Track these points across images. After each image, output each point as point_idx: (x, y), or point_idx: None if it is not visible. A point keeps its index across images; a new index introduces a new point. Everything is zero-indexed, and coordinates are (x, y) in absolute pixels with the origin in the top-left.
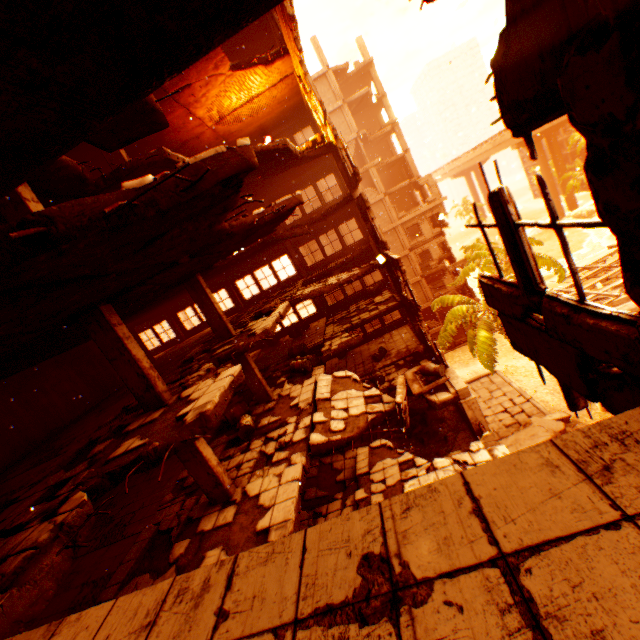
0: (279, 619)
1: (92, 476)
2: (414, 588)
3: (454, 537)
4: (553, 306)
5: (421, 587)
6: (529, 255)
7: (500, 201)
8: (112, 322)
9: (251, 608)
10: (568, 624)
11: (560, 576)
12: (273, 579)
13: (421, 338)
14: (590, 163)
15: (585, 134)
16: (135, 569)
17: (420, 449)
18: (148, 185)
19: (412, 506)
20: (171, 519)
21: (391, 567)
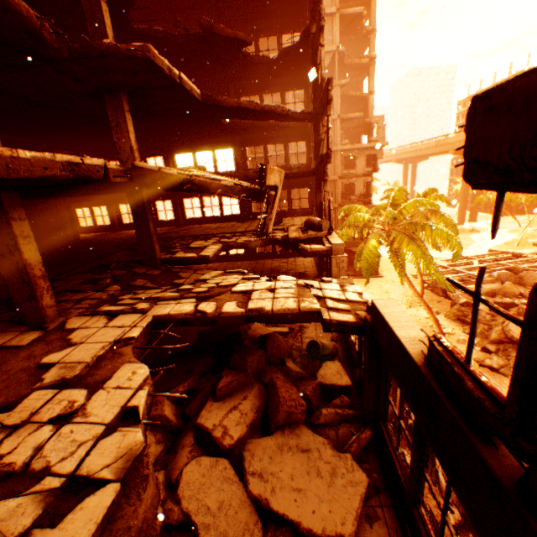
0: None
1: None
2: None
3: None
4: None
5: None
6: None
7: None
8: None
9: None
10: None
11: None
12: None
13: (319, 213)
14: None
15: None
16: None
17: None
18: None
19: None
20: None
21: None
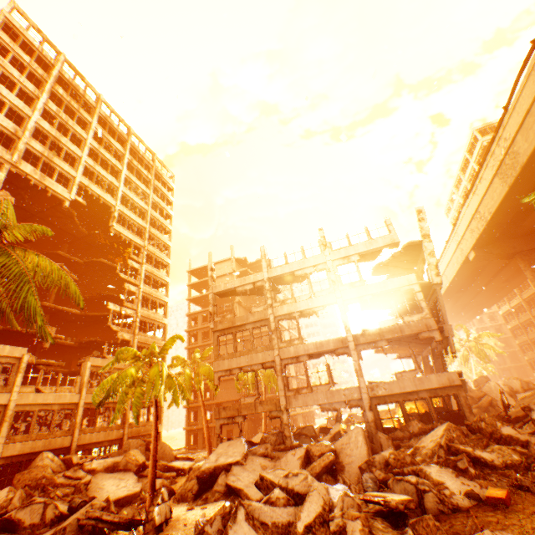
0: None
1: None
2: None
3: None
4: None
5: None
6: None
7: None
8: None
9: None
10: None
11: None
12: None
13: None
14: None
15: None
16: None
17: None
18: None
19: None
20: None
21: None
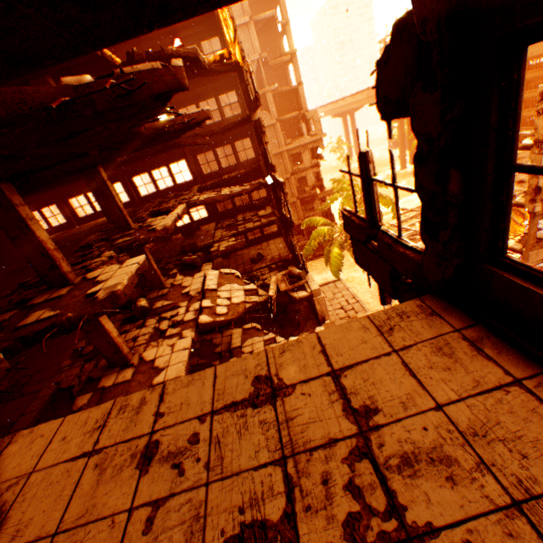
0: (201, 412)
1: (3, 340)
2: (285, 389)
3: (309, 364)
4: (384, 238)
5: (289, 388)
6: (376, 201)
7: (365, 160)
8: (14, 202)
9: (181, 409)
10: (359, 395)
11: (359, 377)
12: (195, 393)
13: (291, 249)
14: (417, 157)
15: (417, 139)
16: (38, 418)
17: (280, 331)
18: (86, 84)
19: (286, 350)
20: (72, 379)
21: (272, 381)
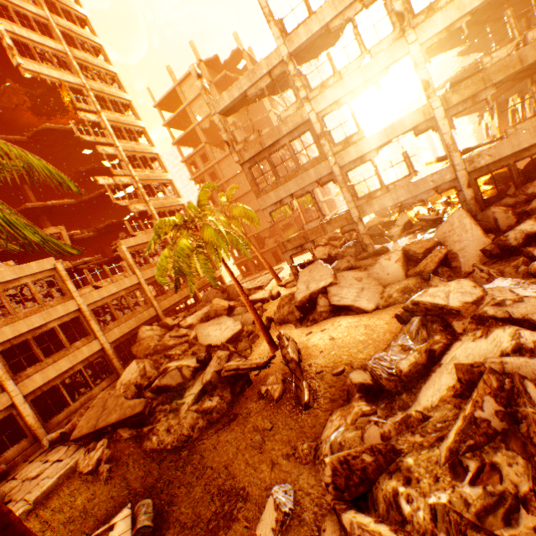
0: None
1: None
2: None
3: None
4: None
5: None
6: None
7: None
8: None
9: None
10: None
11: None
12: None
13: None
14: None
15: None
16: None
17: None
18: None
19: None
20: None
21: None
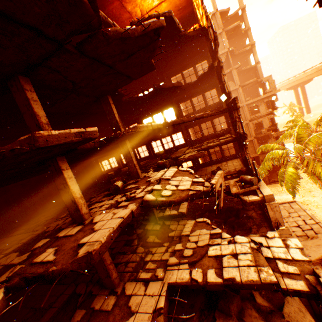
0: None
1: None
2: None
3: None
4: None
5: None
6: None
7: None
8: (25, 87)
9: None
10: None
11: None
12: None
13: (245, 163)
14: None
15: None
16: (19, 249)
17: (230, 232)
18: None
19: None
20: (53, 226)
21: None
